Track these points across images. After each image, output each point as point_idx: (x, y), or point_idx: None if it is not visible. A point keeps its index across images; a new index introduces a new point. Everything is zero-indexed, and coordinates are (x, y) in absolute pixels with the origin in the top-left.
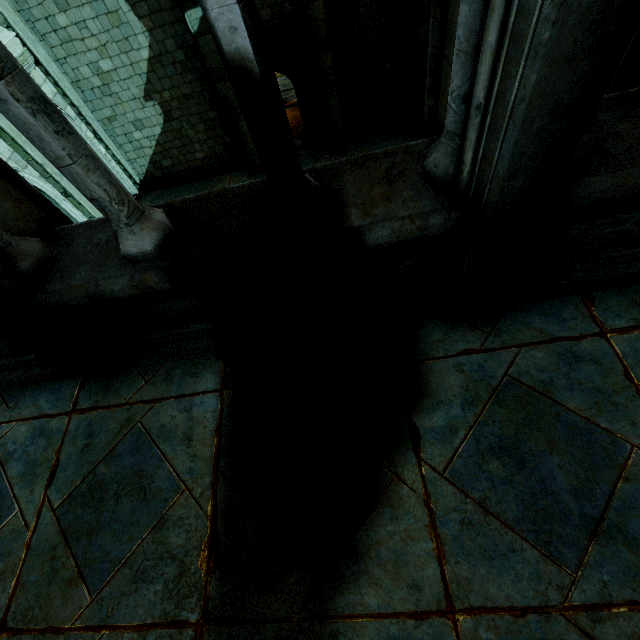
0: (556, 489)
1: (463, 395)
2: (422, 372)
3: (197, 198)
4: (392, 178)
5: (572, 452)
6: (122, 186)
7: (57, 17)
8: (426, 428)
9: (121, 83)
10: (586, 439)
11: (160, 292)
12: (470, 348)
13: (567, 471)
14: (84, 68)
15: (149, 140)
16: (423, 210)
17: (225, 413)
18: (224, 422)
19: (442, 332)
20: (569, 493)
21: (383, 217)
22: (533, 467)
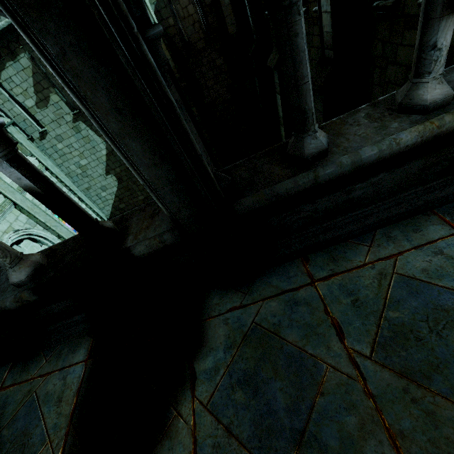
0: (276, 409)
1: (226, 341)
2: (204, 328)
3: (64, 242)
4: (154, 214)
5: (288, 376)
6: (7, 247)
7: (57, 145)
8: (201, 371)
9: (92, 169)
10: (298, 364)
11: (34, 302)
12: (234, 306)
13: (284, 392)
14: (72, 166)
15: (111, 195)
16: (161, 231)
17: (85, 377)
18: (83, 384)
19: (219, 297)
20: (284, 411)
21: (142, 239)
22: (263, 392)
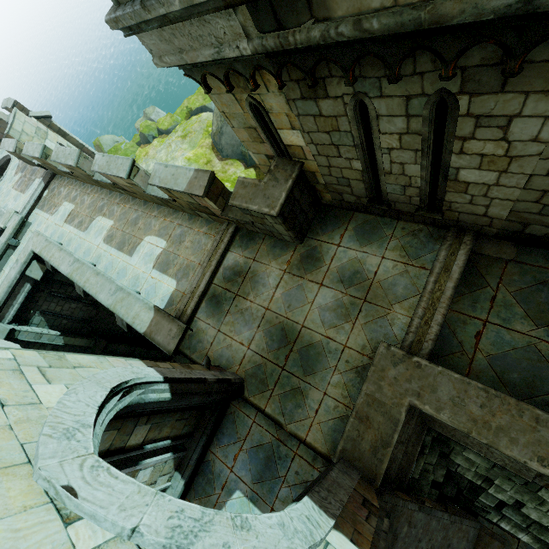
0: None
1: None
2: None
3: None
4: None
5: None
6: None
7: None
8: None
9: None
10: None
11: None
12: None
13: None
14: None
15: None
16: None
17: None
18: None
19: None
20: None
21: None
22: None
